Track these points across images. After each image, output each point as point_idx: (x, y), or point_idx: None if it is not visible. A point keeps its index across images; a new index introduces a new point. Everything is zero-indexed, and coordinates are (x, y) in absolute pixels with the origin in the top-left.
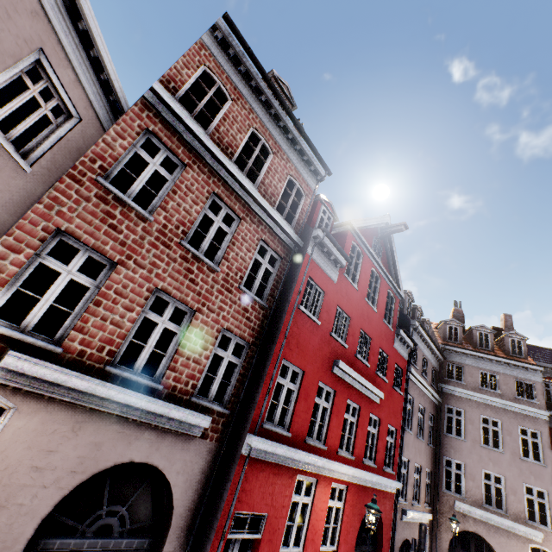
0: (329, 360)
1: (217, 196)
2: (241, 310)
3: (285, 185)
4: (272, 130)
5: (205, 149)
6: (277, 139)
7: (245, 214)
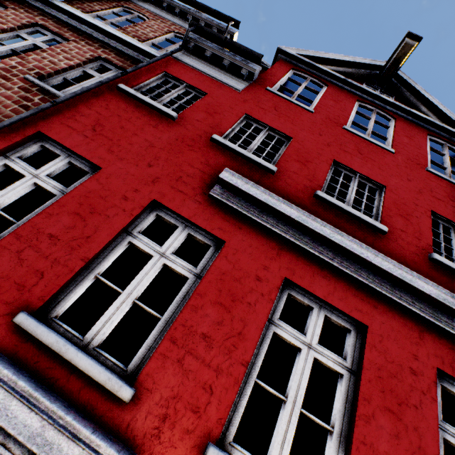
0: (205, 177)
1: (43, 27)
2: (15, 98)
3: (164, 37)
4: (151, 9)
5: (39, 2)
6: (158, 14)
7: (79, 39)
